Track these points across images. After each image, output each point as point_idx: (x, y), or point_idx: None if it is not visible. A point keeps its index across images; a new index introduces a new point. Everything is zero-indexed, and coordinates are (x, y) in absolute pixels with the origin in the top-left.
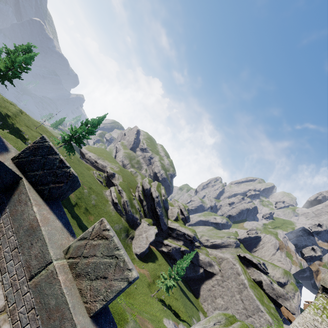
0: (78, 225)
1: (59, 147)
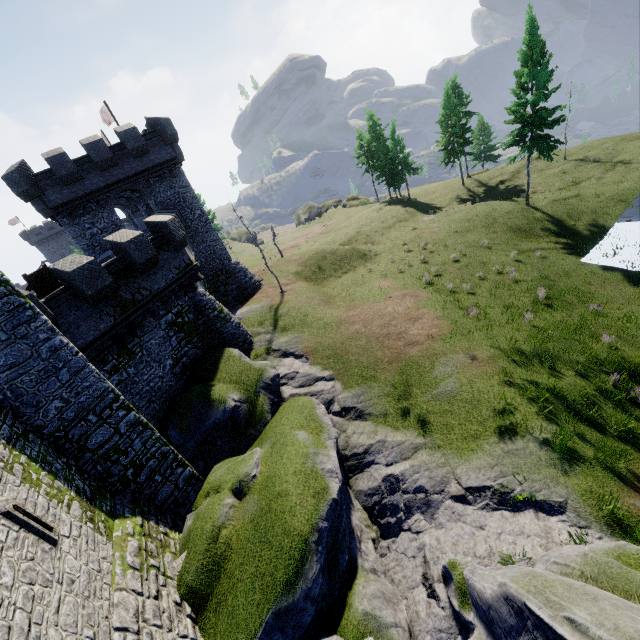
0: (631, 279)
1: (636, 148)
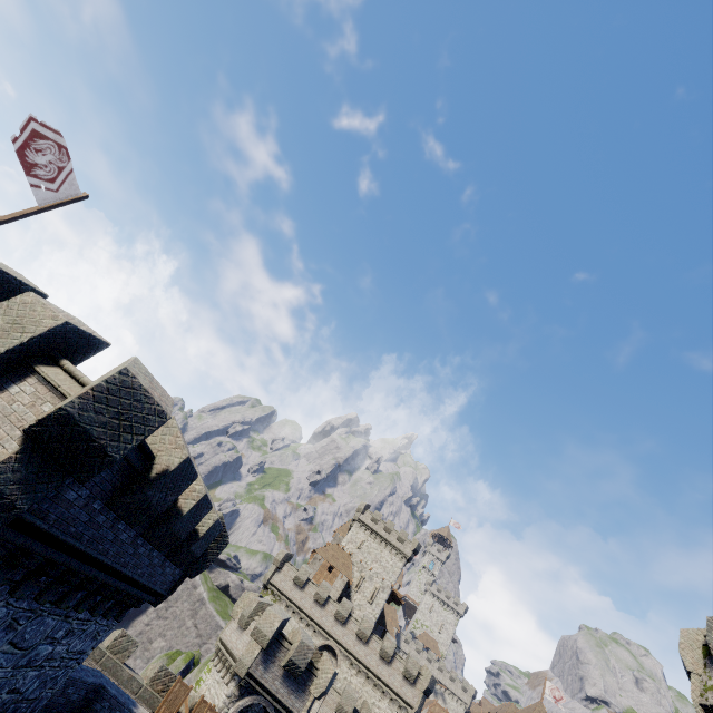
0: None
1: None
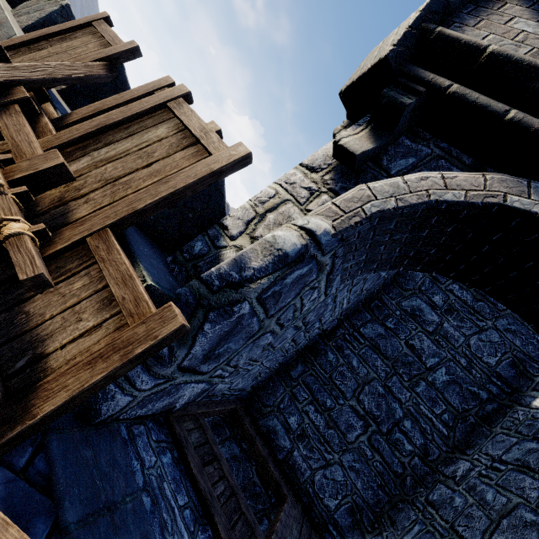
0: None
1: None
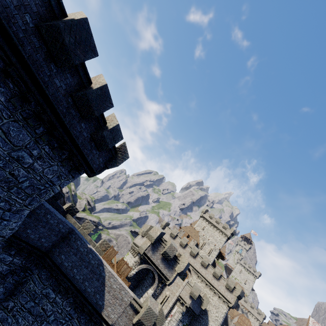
0: None
1: None
